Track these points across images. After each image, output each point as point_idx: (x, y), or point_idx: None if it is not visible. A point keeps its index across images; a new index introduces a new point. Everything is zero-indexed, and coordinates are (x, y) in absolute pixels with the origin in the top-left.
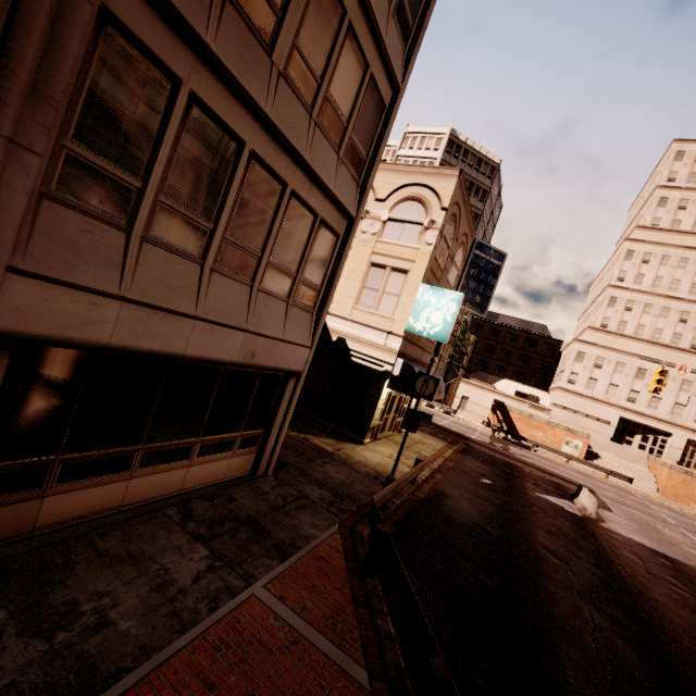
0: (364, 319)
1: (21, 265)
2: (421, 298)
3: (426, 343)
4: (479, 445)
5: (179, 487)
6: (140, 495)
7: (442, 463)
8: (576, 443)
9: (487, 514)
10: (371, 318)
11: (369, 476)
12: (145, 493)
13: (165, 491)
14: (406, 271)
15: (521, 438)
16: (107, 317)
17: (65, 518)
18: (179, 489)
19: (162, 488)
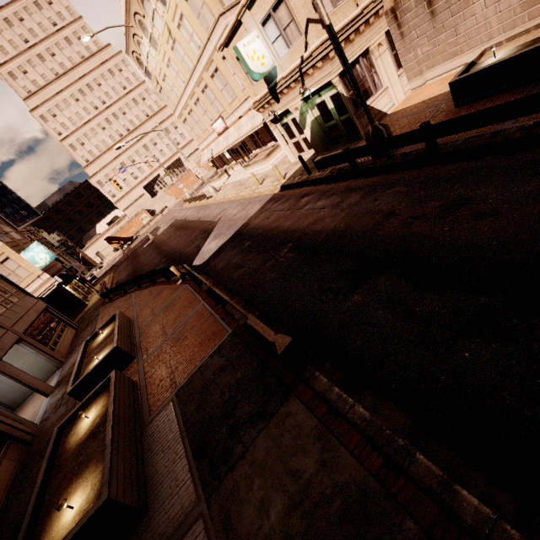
0: (24, 285)
1: (10, 326)
2: (28, 257)
3: (51, 263)
4: (120, 260)
5: (70, 340)
6: (67, 344)
7: (113, 279)
8: (144, 216)
9: (129, 270)
10: (25, 282)
11: (98, 301)
12: (67, 343)
13: (69, 342)
14: (7, 258)
15: (131, 238)
16: (22, 324)
17: (65, 351)
18: (71, 340)
19: (68, 342)
